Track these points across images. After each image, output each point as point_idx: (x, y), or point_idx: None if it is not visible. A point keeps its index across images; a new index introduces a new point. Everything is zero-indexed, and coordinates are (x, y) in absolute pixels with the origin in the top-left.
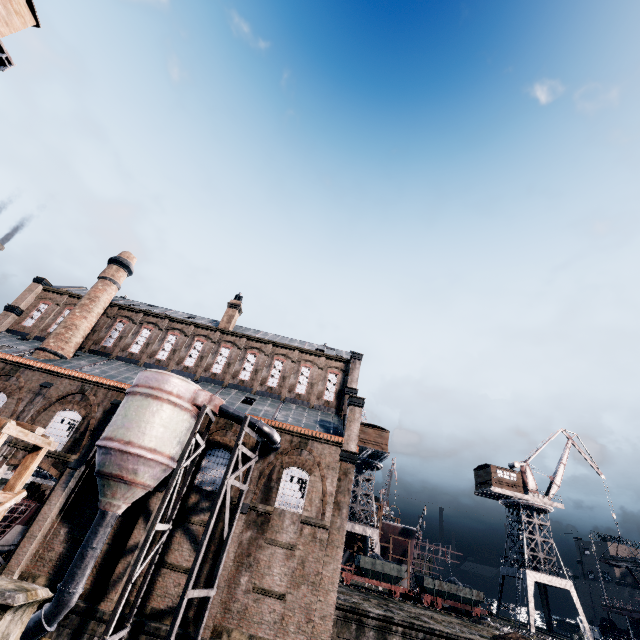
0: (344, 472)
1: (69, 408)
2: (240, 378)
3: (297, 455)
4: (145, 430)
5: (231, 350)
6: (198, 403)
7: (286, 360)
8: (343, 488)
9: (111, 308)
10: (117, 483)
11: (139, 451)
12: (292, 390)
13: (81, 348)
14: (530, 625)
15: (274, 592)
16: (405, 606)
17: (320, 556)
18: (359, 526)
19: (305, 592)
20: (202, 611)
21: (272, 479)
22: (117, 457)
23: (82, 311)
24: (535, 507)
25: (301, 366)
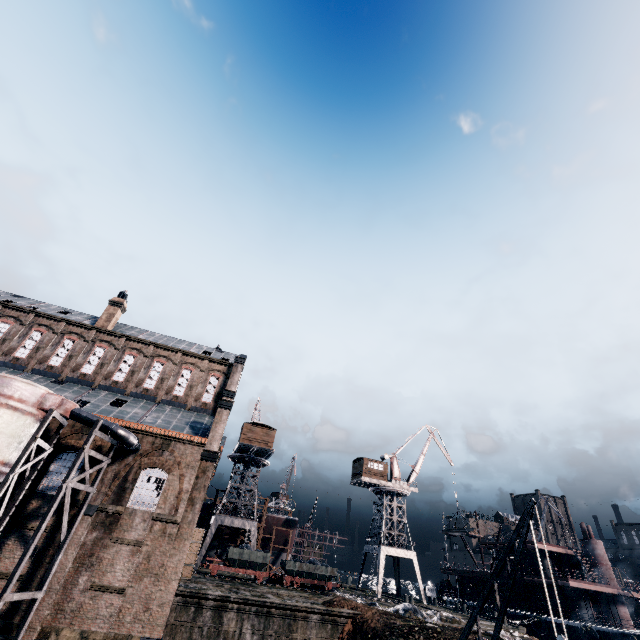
0: (203, 470)
1: None
2: (113, 379)
3: (158, 456)
4: None
5: (107, 350)
6: (45, 407)
7: (167, 362)
8: (200, 485)
9: None
10: None
11: None
12: (170, 392)
13: None
14: (378, 592)
15: (114, 587)
16: (261, 588)
17: (167, 549)
18: (239, 520)
19: (147, 584)
20: (26, 614)
21: (128, 480)
22: None
23: None
24: (396, 492)
25: (182, 368)
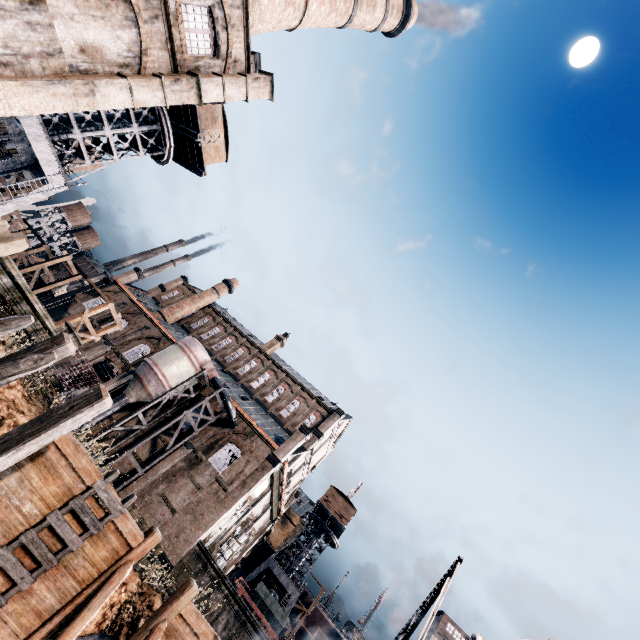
0: (263, 467)
1: (148, 344)
2: (251, 384)
3: (243, 439)
4: (168, 363)
5: (258, 364)
6: (203, 367)
7: (288, 389)
8: (255, 476)
9: (208, 308)
10: (138, 382)
11: (158, 371)
12: (279, 410)
13: (179, 322)
14: None
15: (171, 504)
16: None
17: (211, 505)
18: (286, 577)
19: (188, 520)
20: (129, 477)
21: (218, 443)
22: (147, 368)
23: (191, 301)
24: None
25: (296, 398)
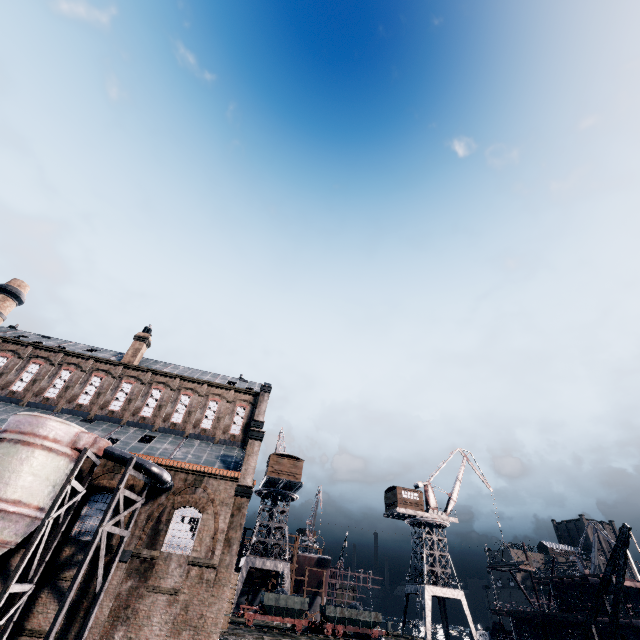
0: (238, 507)
1: None
2: (141, 415)
3: (191, 494)
4: (9, 480)
5: (134, 385)
6: (79, 446)
7: (194, 394)
8: (235, 524)
9: None
10: None
11: None
12: (197, 425)
13: None
14: (426, 639)
15: None
16: (303, 639)
17: (205, 597)
18: (270, 561)
19: (186, 638)
20: None
21: (161, 521)
22: None
23: None
24: (434, 523)
25: (209, 400)
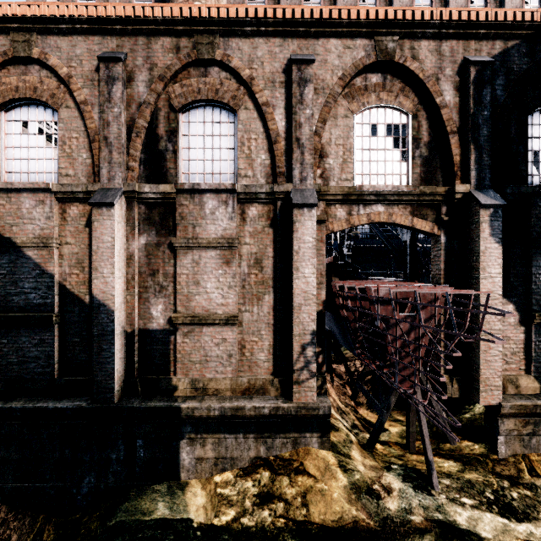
0: None
1: (372, 102)
2: None
3: None
4: None
5: None
6: None
7: None
8: None
9: None
10: None
11: None
12: None
13: None
14: None
15: None
16: None
17: None
18: None
19: None
20: None
21: None
22: None
23: None
24: None
25: None
